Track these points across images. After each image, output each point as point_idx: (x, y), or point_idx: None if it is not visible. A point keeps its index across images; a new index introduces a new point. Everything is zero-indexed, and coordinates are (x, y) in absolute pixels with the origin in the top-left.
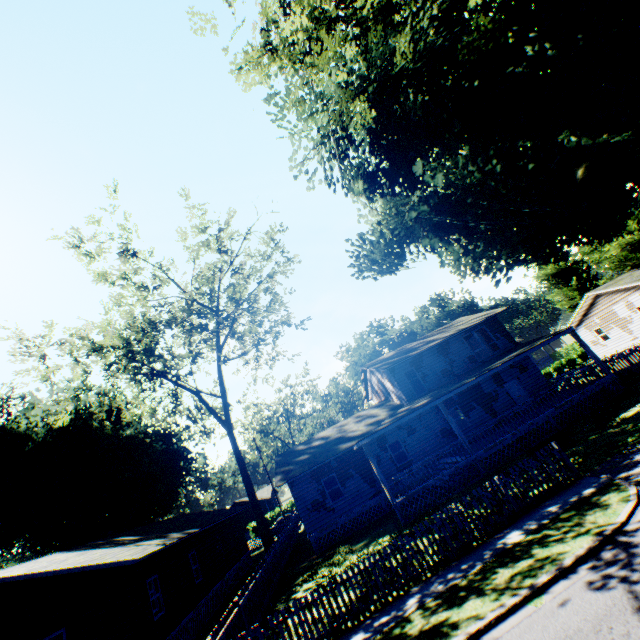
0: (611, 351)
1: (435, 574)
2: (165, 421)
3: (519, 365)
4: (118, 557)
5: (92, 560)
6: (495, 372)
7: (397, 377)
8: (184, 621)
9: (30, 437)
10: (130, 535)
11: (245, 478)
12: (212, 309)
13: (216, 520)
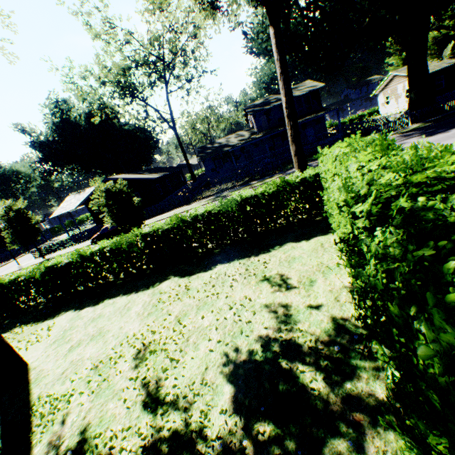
0: (387, 112)
1: (234, 189)
2: (143, 124)
3: (317, 120)
4: (148, 177)
5: (140, 177)
6: (304, 122)
7: (256, 119)
8: (168, 197)
9: (78, 124)
10: (143, 172)
11: (184, 156)
12: (160, 59)
13: (174, 171)
